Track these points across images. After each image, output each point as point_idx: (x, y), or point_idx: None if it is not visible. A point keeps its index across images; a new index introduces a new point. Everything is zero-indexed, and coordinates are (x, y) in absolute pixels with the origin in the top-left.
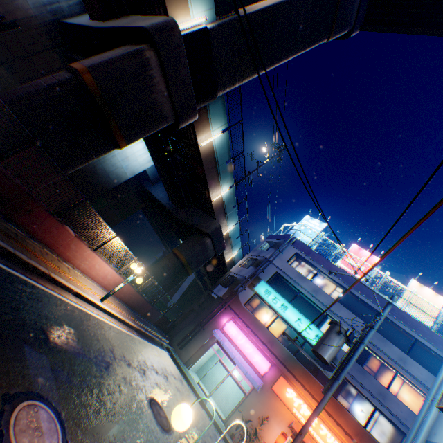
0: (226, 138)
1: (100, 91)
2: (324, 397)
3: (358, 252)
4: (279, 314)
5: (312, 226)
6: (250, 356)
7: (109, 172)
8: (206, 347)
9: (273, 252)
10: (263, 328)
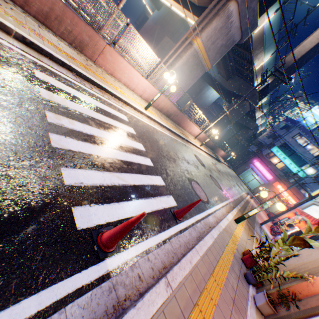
0: (268, 98)
1: (231, 117)
2: (286, 189)
3: None
4: (281, 161)
5: (316, 114)
6: (264, 174)
7: (206, 104)
8: (246, 169)
9: (284, 132)
10: (271, 165)
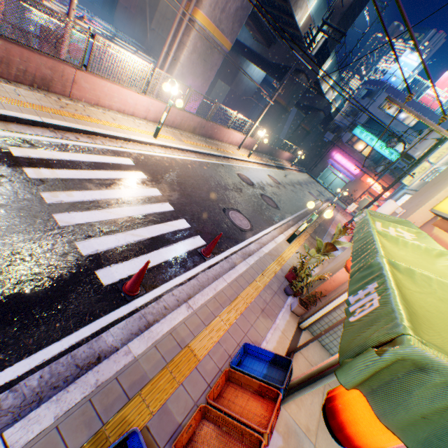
0: (333, 59)
1: (285, 104)
2: (374, 182)
3: (447, 80)
4: (367, 145)
5: (409, 63)
6: (349, 169)
7: (251, 88)
8: (324, 168)
9: (367, 102)
10: (356, 154)
